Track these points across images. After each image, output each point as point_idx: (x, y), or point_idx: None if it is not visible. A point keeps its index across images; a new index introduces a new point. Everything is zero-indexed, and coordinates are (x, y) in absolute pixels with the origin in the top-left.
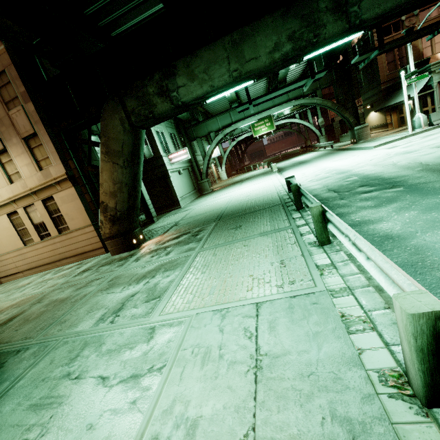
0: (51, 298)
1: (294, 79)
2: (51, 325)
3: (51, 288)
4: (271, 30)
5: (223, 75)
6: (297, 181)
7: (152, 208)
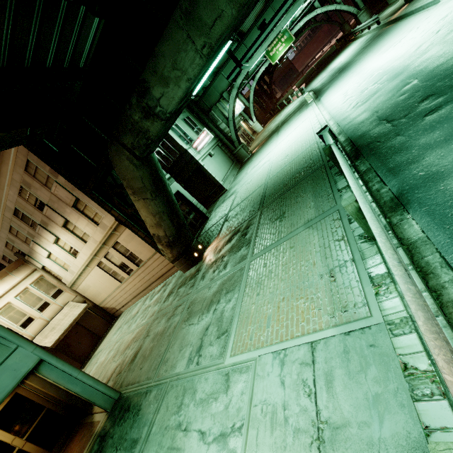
0: (154, 331)
1: None
2: (160, 364)
3: (152, 318)
4: None
5: (194, 60)
6: (338, 111)
7: (201, 206)
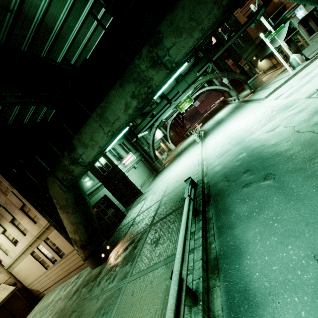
0: None
1: (191, 64)
2: None
3: (55, 315)
4: (118, 97)
5: (103, 137)
6: (209, 155)
7: (121, 206)
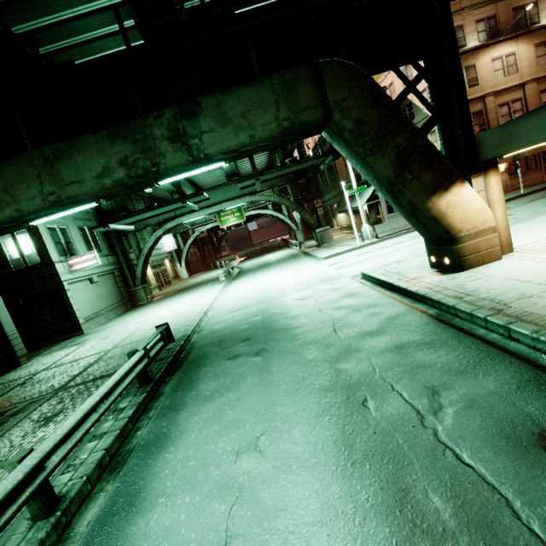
0: None
1: (262, 168)
2: None
3: None
4: (97, 151)
5: (35, 198)
6: (222, 305)
7: (20, 343)
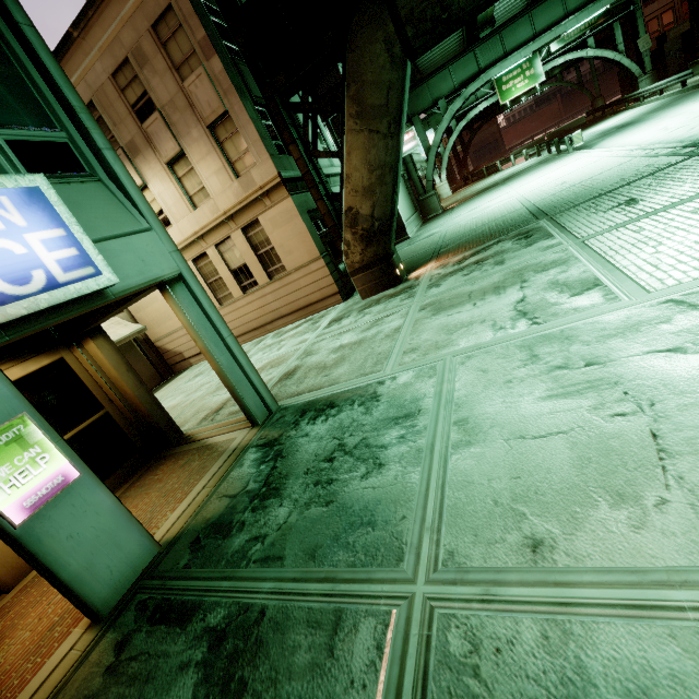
0: (328, 347)
1: None
2: (392, 357)
3: (302, 344)
4: None
5: None
6: (664, 137)
7: None
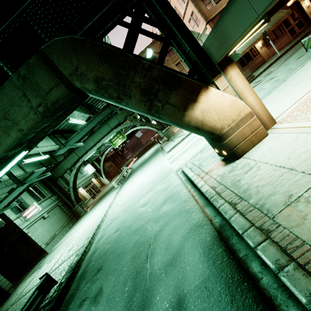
0: None
1: None
2: None
3: None
4: None
5: None
6: (109, 215)
7: (6, 281)
